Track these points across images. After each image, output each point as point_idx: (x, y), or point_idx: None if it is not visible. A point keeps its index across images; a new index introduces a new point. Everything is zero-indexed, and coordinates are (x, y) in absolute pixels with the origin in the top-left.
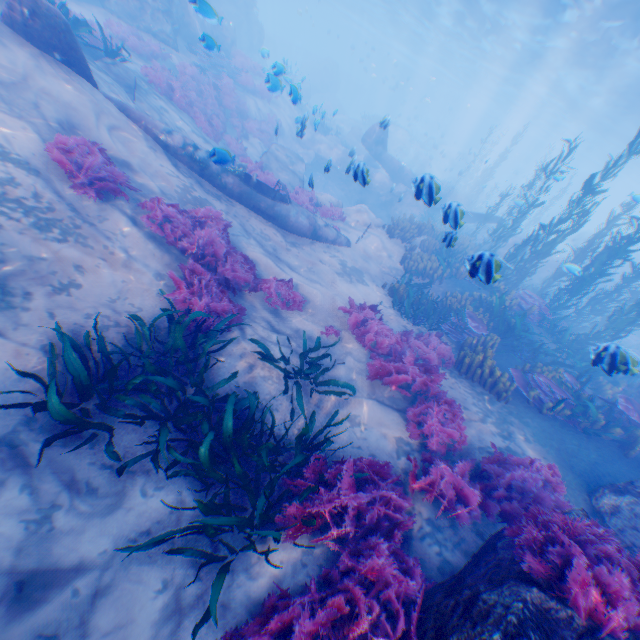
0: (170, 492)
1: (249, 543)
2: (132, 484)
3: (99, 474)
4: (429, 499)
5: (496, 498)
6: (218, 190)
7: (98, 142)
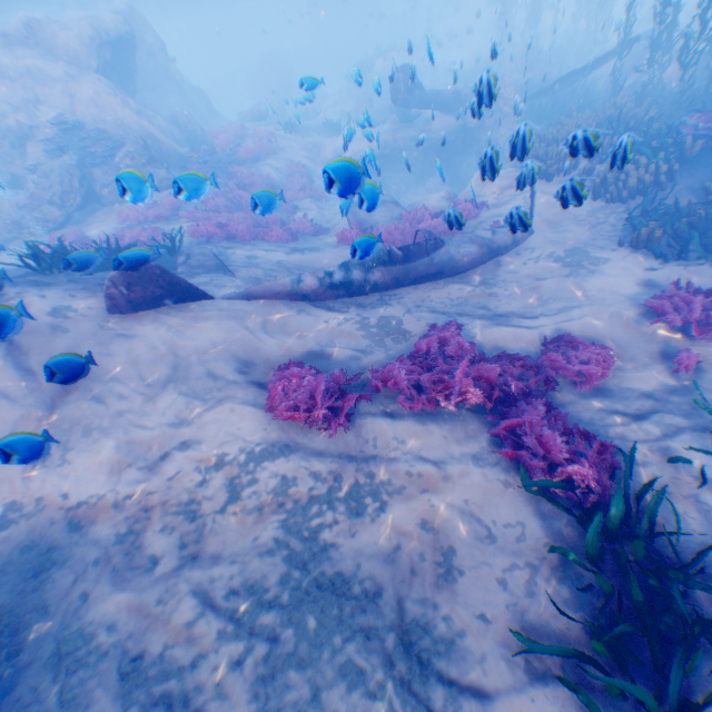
0: None
1: None
2: None
3: None
4: None
5: None
6: (373, 294)
7: (274, 356)
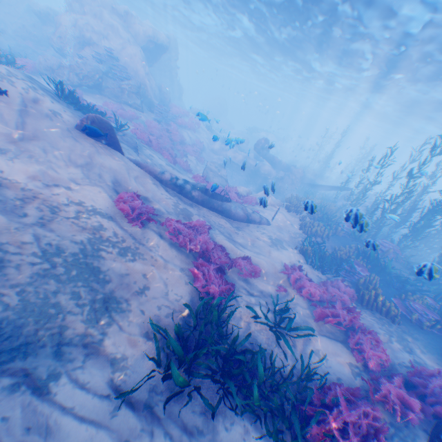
0: (238, 425)
1: None
2: (217, 422)
3: (199, 418)
4: (388, 408)
5: (426, 402)
6: (190, 201)
7: (132, 189)
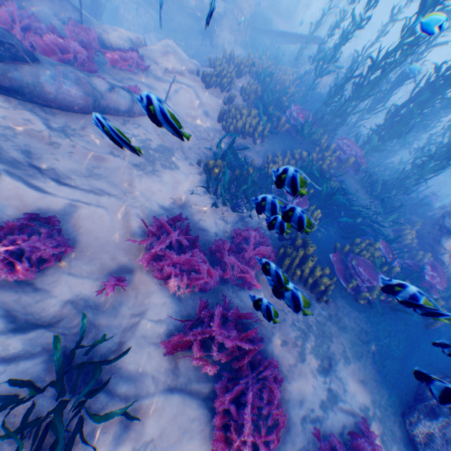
0: None
1: None
2: None
3: None
4: None
5: None
6: None
7: None
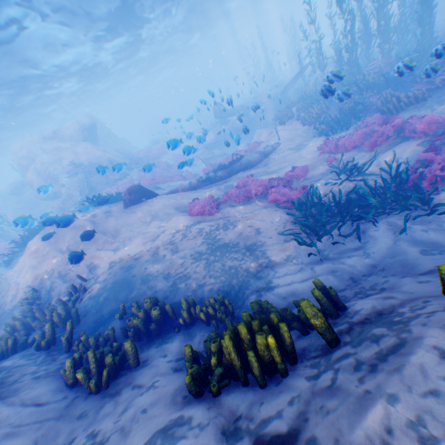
0: (380, 225)
1: (428, 201)
2: (368, 233)
3: (356, 240)
4: None
5: None
6: (221, 181)
7: (187, 204)
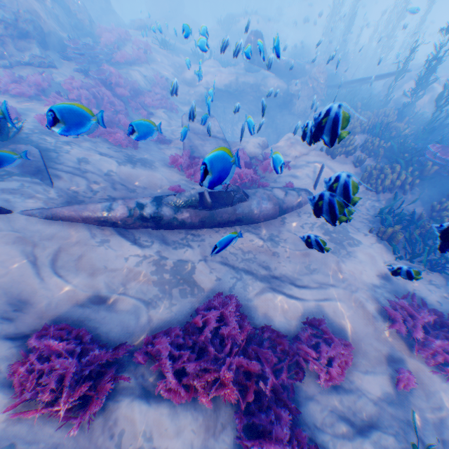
0: None
1: None
2: None
3: None
4: None
5: None
6: (180, 229)
7: (51, 300)
